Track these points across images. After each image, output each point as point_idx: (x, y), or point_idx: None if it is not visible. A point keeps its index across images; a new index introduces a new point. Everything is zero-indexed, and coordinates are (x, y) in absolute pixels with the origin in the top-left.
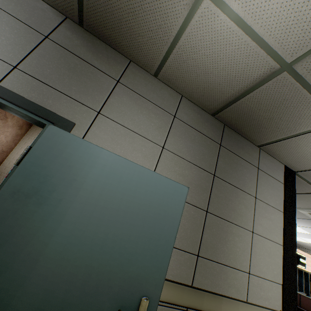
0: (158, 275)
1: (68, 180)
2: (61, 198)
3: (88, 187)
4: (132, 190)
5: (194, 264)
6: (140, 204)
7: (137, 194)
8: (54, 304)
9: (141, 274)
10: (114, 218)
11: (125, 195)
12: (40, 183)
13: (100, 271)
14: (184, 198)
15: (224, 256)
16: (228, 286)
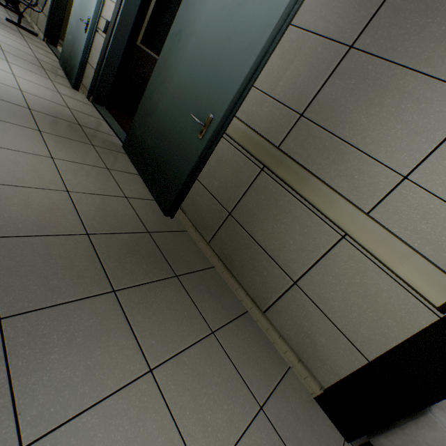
0: (226, 100)
1: (194, 18)
2: (188, 34)
3: (203, 21)
4: (232, 13)
5: (291, 124)
6: (233, 28)
7: (234, 17)
8: (173, 106)
9: (215, 96)
10: (211, 47)
11: (224, 21)
12: (182, 25)
13: (194, 90)
14: (283, 8)
15: (353, 130)
16: (335, 175)
